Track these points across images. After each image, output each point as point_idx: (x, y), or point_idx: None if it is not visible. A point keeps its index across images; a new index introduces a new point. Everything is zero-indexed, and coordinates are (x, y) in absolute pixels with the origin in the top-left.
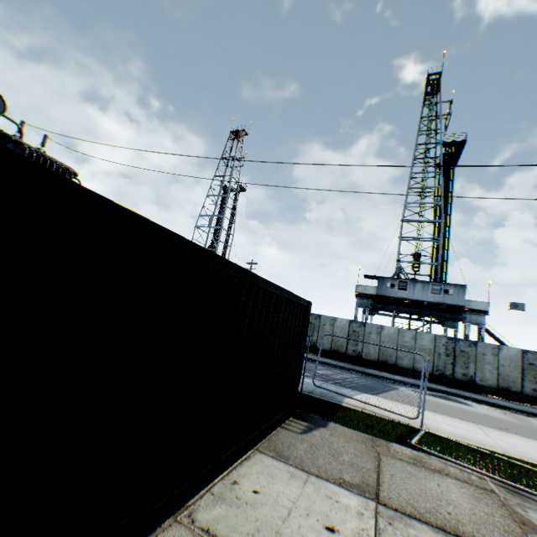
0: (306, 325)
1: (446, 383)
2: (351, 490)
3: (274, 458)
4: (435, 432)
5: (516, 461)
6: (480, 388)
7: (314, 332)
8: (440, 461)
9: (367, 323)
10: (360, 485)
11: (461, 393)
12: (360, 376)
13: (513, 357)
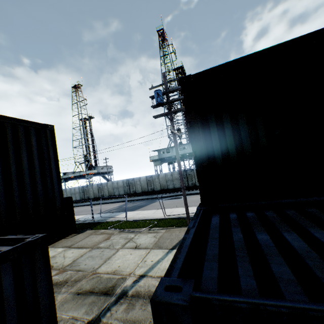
0: (71, 204)
1: (187, 189)
2: (64, 247)
3: (50, 248)
4: (130, 220)
5: (144, 220)
6: (198, 187)
7: (133, 186)
8: (110, 230)
9: (152, 175)
10: (69, 245)
11: (188, 192)
12: (146, 201)
13: None
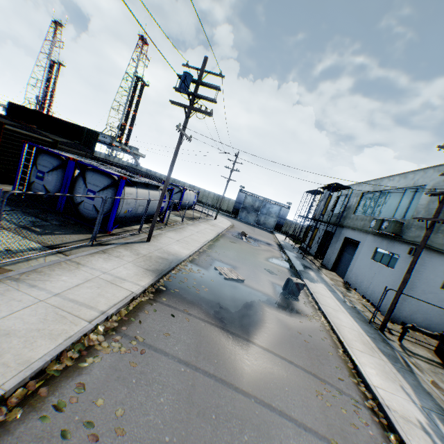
0: None
1: None
2: None
3: None
4: None
5: None
6: None
7: None
8: None
9: None
10: None
11: None
12: None
13: (104, 156)
